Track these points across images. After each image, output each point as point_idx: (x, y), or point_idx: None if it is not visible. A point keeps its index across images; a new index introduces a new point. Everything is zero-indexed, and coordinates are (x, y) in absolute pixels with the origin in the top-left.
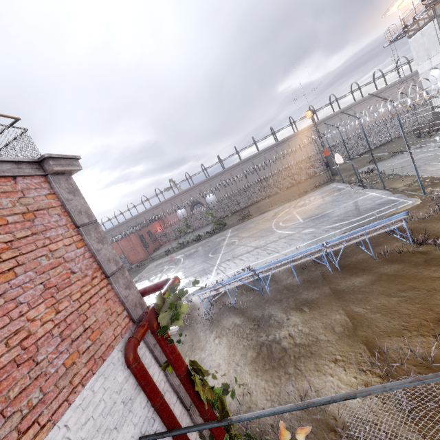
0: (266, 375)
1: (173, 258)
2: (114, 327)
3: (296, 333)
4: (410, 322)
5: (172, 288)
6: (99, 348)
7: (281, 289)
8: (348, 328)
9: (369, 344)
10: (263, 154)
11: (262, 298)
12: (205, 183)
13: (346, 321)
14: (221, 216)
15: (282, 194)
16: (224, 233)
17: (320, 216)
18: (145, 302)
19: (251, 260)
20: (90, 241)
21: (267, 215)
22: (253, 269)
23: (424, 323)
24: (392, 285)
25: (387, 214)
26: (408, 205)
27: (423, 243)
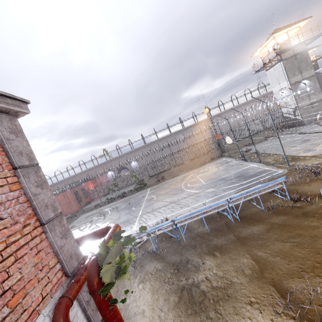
0: (189, 320)
1: (102, 210)
2: (43, 285)
3: (212, 276)
4: (305, 264)
5: (118, 237)
6: (19, 316)
7: (194, 237)
8: (256, 271)
9: (277, 286)
10: (174, 135)
11: (179, 245)
12: (131, 153)
13: (253, 264)
14: (141, 178)
15: (187, 164)
16: (144, 191)
17: (218, 179)
18: (81, 252)
19: (167, 213)
20: (27, 184)
21: (177, 178)
22: (171, 219)
23: (316, 265)
24: (283, 233)
25: (266, 179)
26: (279, 173)
27: (298, 200)
